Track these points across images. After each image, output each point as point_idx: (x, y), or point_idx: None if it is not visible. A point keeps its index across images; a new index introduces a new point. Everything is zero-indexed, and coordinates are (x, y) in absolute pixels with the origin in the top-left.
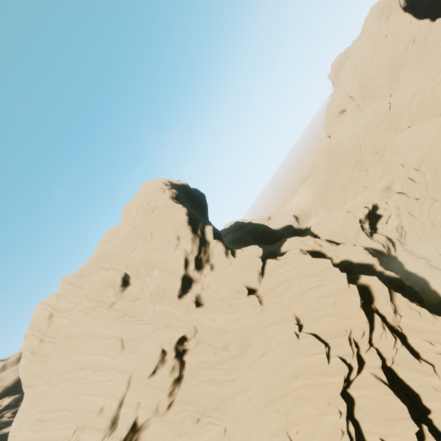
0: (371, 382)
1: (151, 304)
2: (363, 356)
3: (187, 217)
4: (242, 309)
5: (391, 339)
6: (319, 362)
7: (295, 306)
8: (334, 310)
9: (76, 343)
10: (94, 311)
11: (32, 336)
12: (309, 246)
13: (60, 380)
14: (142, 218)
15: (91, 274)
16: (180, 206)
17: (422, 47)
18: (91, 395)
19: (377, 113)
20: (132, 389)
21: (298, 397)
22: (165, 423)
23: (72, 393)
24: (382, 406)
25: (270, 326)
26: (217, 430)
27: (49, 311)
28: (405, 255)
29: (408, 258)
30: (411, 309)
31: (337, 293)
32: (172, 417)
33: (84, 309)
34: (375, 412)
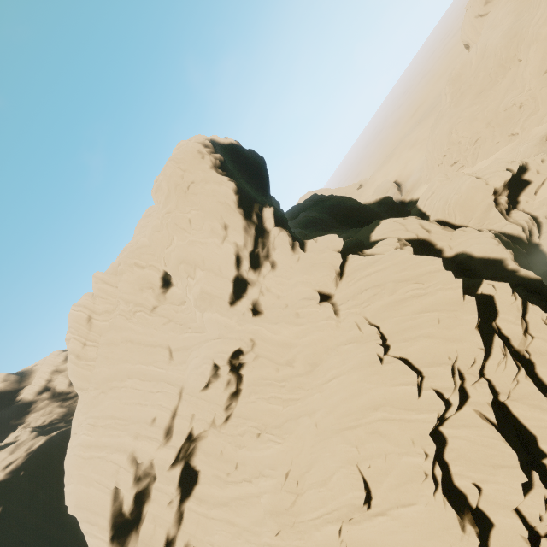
0: (474, 422)
1: (198, 311)
2: (468, 390)
3: (235, 196)
4: (312, 320)
5: (512, 369)
6: (406, 394)
7: (383, 321)
8: (437, 330)
9: (120, 350)
10: (135, 316)
11: (73, 340)
12: (412, 232)
13: (109, 387)
14: (177, 199)
15: (124, 273)
16: (226, 180)
17: None
18: (142, 406)
19: None
20: (185, 402)
21: (374, 431)
22: (223, 435)
23: (121, 402)
24: (483, 450)
25: (346, 345)
26: (279, 448)
27: (87, 314)
28: None
29: None
30: None
31: (445, 308)
32: (230, 430)
33: (123, 313)
34: (473, 456)
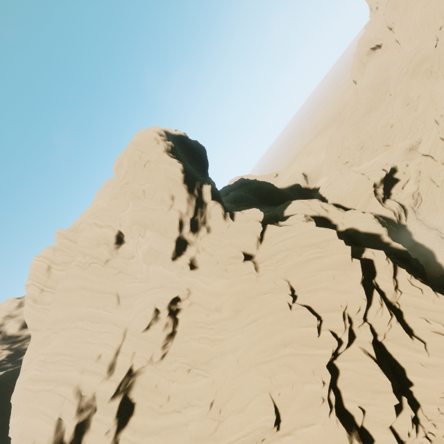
0: (359, 357)
1: (145, 264)
2: (355, 331)
3: (182, 174)
4: (237, 274)
5: (386, 316)
6: (309, 334)
7: (292, 276)
8: (332, 284)
9: (74, 295)
10: (90, 267)
11: (33, 286)
12: (315, 211)
13: (61, 327)
14: (134, 173)
15: (84, 230)
16: (176, 161)
17: None
18: (90, 344)
19: (419, 52)
20: (128, 341)
21: (283, 364)
22: (158, 370)
23: (71, 341)
24: (366, 379)
25: (263, 295)
26: (205, 381)
27: (47, 264)
28: (416, 225)
29: (419, 227)
30: (414, 285)
31: (338, 267)
32: (165, 366)
33: (80, 264)
34: (358, 384)
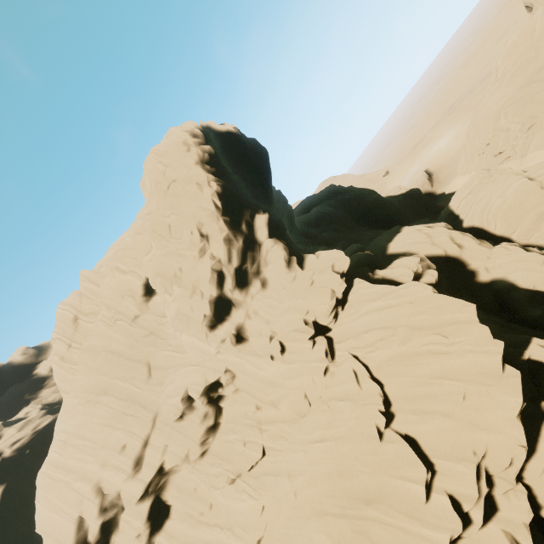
0: None
1: (176, 331)
2: (497, 499)
3: (220, 201)
4: (302, 358)
5: None
6: (409, 495)
7: (388, 377)
8: (460, 409)
9: (101, 359)
10: (116, 324)
11: (59, 341)
12: (439, 247)
13: (86, 399)
14: (157, 199)
15: (106, 276)
16: (211, 180)
17: None
18: (113, 428)
19: None
20: (158, 430)
21: (362, 531)
22: (197, 471)
23: (93, 421)
24: None
25: (339, 401)
26: (253, 505)
27: (73, 313)
28: None
29: None
30: None
31: (475, 379)
32: (206, 468)
33: (104, 319)
34: None
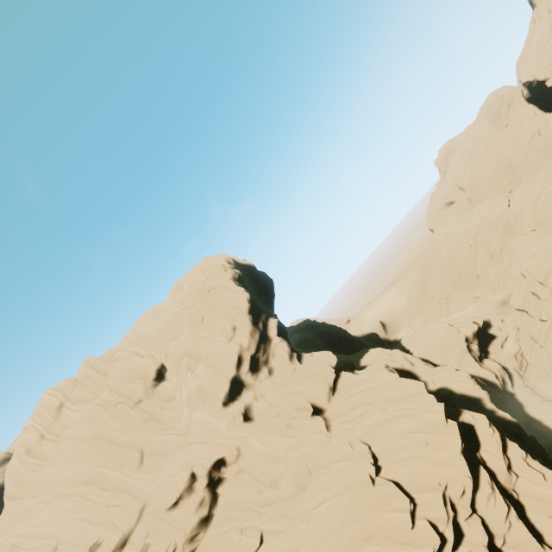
0: None
1: (188, 408)
2: (462, 525)
3: (248, 304)
4: (303, 432)
5: (502, 506)
6: (400, 523)
7: (374, 439)
8: (425, 452)
9: (85, 447)
10: (115, 408)
11: (33, 429)
12: (398, 362)
13: (55, 494)
14: (195, 299)
15: (121, 359)
16: (243, 290)
17: (550, 142)
18: (90, 523)
19: (493, 210)
20: (144, 523)
21: None
22: None
23: (65, 516)
24: None
25: (337, 462)
26: None
27: (60, 400)
28: (526, 394)
29: (531, 397)
30: (532, 467)
31: (431, 430)
32: None
33: (103, 402)
34: None
